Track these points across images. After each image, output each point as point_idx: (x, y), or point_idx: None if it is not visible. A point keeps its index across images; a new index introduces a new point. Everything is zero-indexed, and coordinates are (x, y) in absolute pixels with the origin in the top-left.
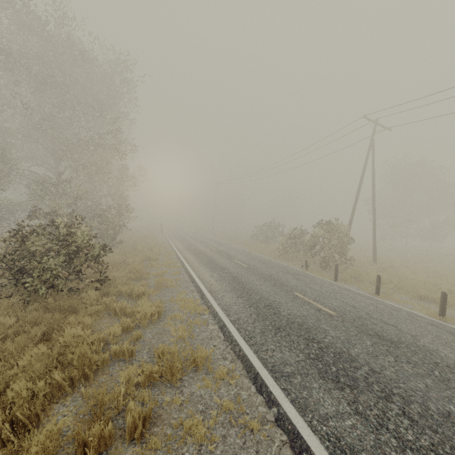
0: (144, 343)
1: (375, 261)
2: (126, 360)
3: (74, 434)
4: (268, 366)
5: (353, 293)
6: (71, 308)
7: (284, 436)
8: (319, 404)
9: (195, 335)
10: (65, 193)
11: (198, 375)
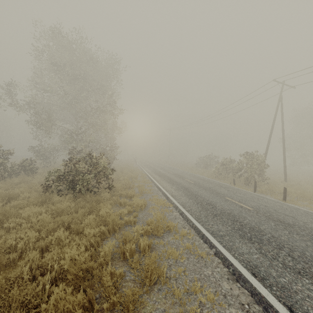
0: (139, 219)
1: (285, 180)
2: (132, 225)
3: (117, 250)
4: (209, 231)
5: (266, 199)
6: (97, 201)
7: (219, 260)
8: (239, 248)
9: (166, 216)
10: (83, 139)
11: (171, 233)
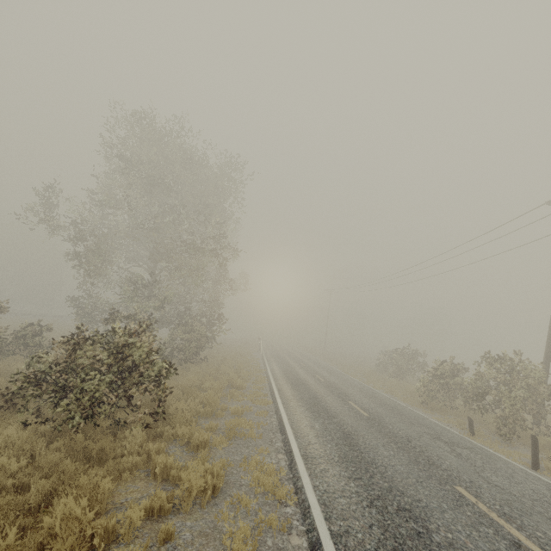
0: None
1: None
2: None
3: None
4: None
5: None
6: (102, 454)
7: None
8: None
9: None
10: (153, 295)
11: None
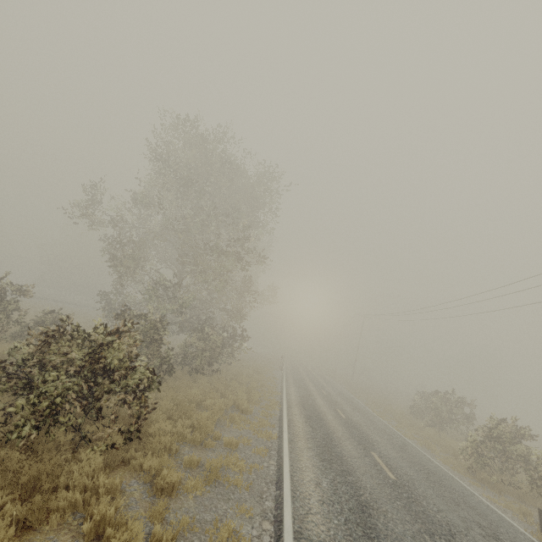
0: None
1: None
2: None
3: None
4: None
5: None
6: (39, 481)
7: None
8: None
9: None
10: (174, 298)
11: None
